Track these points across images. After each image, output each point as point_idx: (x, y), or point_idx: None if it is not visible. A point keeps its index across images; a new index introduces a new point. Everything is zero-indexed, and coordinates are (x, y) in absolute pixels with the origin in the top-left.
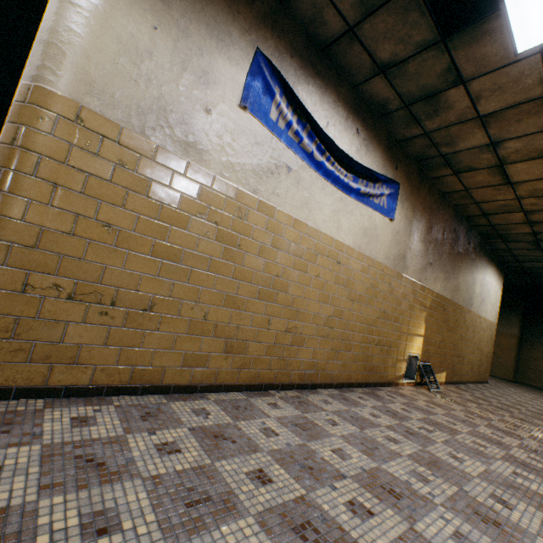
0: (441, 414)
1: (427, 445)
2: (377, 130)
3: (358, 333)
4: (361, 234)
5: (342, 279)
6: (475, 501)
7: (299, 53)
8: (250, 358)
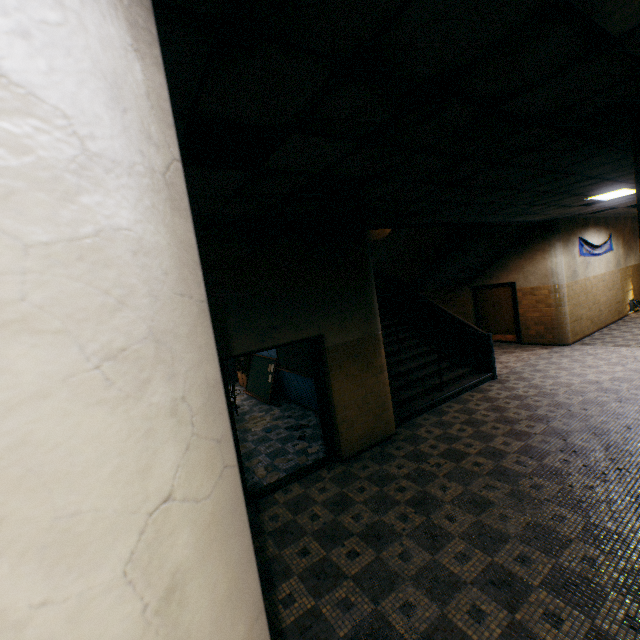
0: None
1: None
2: (600, 222)
3: (612, 302)
4: (605, 266)
5: (604, 286)
6: None
7: (582, 226)
8: (594, 323)
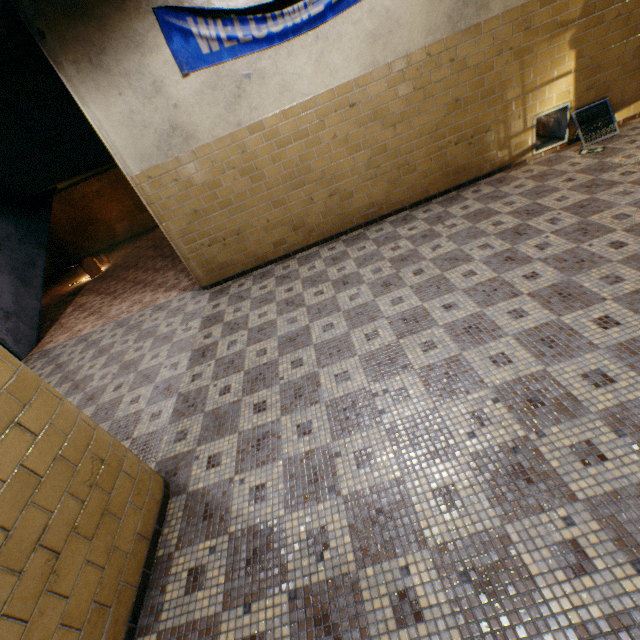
0: (517, 194)
1: (423, 244)
2: None
3: (419, 151)
4: (367, 48)
5: (366, 117)
6: (396, 276)
7: None
8: (313, 226)
